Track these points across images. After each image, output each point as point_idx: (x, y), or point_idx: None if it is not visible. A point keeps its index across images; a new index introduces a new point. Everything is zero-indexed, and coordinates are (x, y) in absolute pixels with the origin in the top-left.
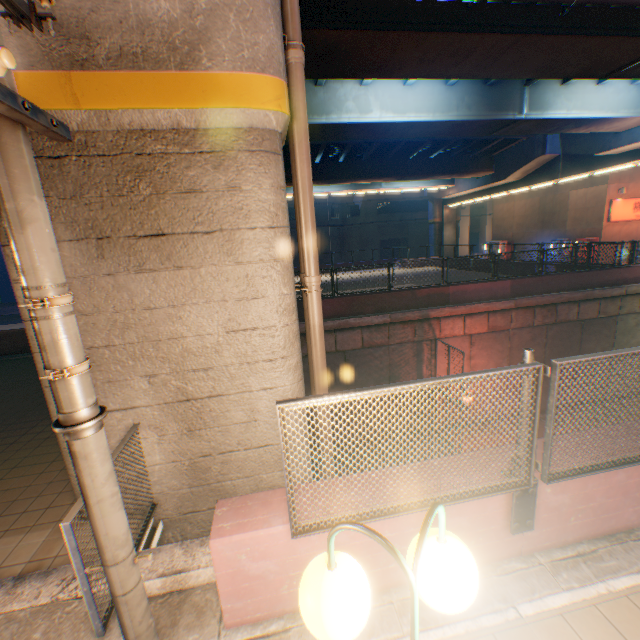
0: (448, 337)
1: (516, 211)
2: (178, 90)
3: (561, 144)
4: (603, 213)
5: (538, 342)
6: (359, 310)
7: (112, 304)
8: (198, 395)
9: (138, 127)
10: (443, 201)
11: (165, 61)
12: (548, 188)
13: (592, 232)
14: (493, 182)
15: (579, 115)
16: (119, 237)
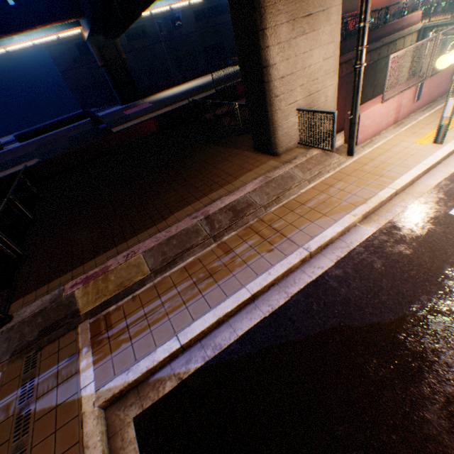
0: None
1: None
2: None
3: None
4: None
5: (343, 87)
6: None
7: (294, 53)
8: (313, 93)
9: None
10: None
11: None
12: None
13: (353, 8)
14: None
15: None
16: (298, 19)
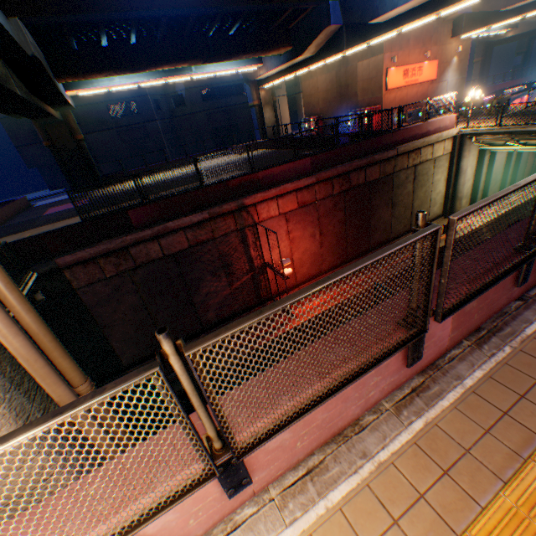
0: (267, 220)
1: (320, 87)
2: None
3: (342, 13)
4: (383, 82)
5: (340, 208)
6: (177, 212)
7: None
8: None
9: None
10: (258, 82)
11: None
12: (341, 61)
13: (376, 101)
14: (294, 58)
15: None
16: None
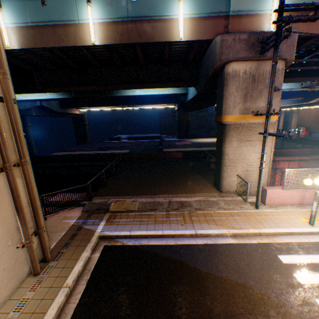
0: (281, 168)
1: (311, 114)
2: (260, 117)
3: None
4: None
5: None
6: None
7: (239, 152)
8: (248, 170)
9: (251, 123)
10: None
11: (259, 113)
12: None
13: None
14: (302, 103)
15: None
16: (243, 140)
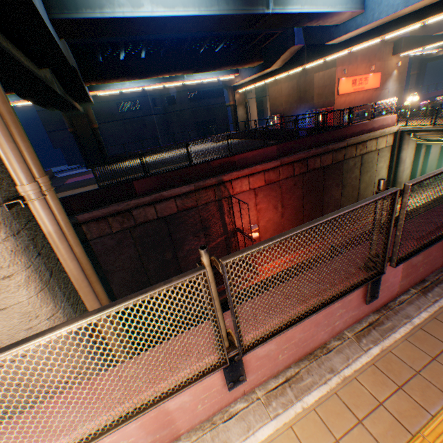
0: (239, 193)
1: (283, 92)
2: None
3: (304, 36)
4: (335, 89)
5: (298, 186)
6: (170, 184)
7: None
8: None
9: None
10: (234, 88)
11: None
12: (301, 73)
13: (329, 103)
14: (264, 70)
15: (310, 10)
16: None
